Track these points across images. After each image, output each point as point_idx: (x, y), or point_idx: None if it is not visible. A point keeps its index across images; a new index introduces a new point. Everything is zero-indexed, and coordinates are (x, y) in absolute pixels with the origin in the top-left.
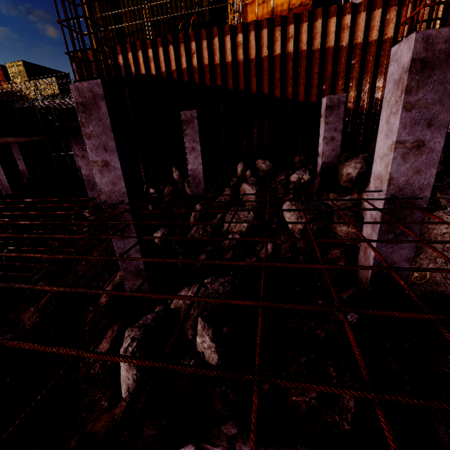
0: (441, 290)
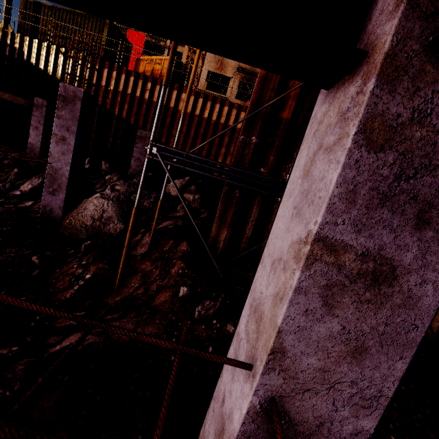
0: (79, 233)
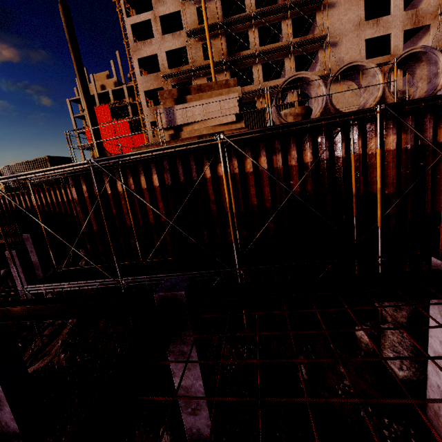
0: None
